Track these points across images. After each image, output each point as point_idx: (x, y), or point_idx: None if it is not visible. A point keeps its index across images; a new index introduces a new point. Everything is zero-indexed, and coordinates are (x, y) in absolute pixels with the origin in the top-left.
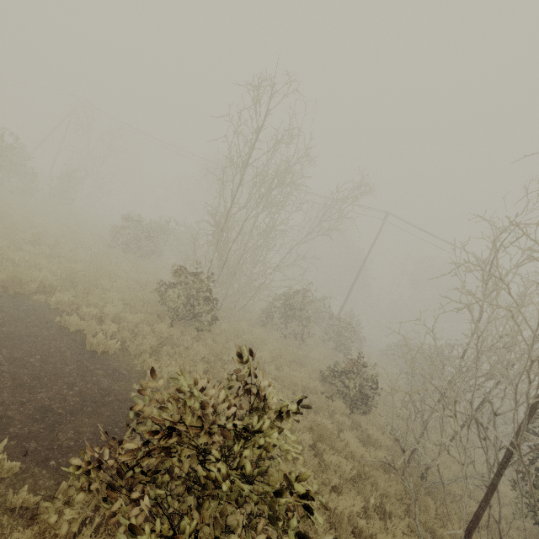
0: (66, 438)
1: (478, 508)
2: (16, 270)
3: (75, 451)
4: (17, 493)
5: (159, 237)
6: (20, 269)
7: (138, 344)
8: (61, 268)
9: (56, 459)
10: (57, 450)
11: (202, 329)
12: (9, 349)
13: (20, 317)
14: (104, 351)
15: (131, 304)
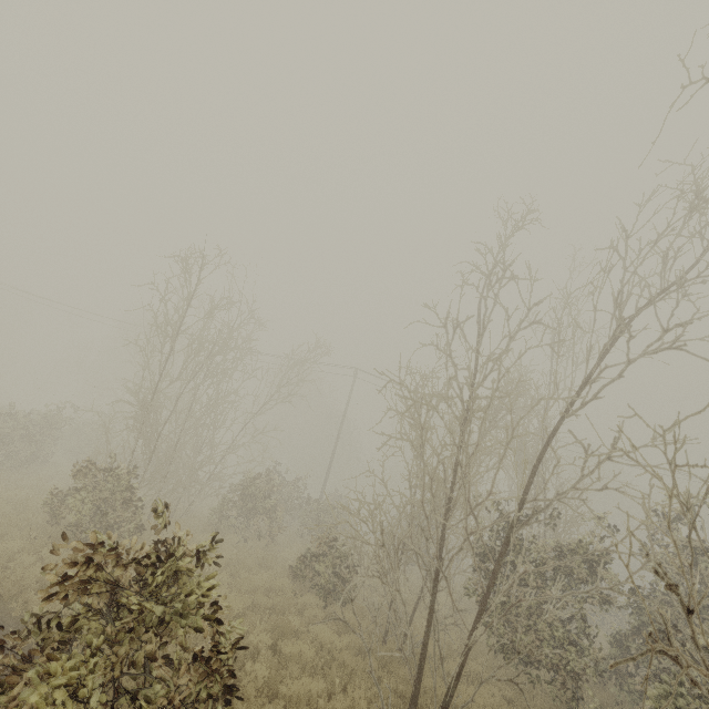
0: None
1: (424, 635)
2: None
3: None
4: None
5: (46, 434)
6: None
7: (16, 579)
8: None
9: None
10: None
11: None
12: None
13: None
14: None
15: (0, 533)
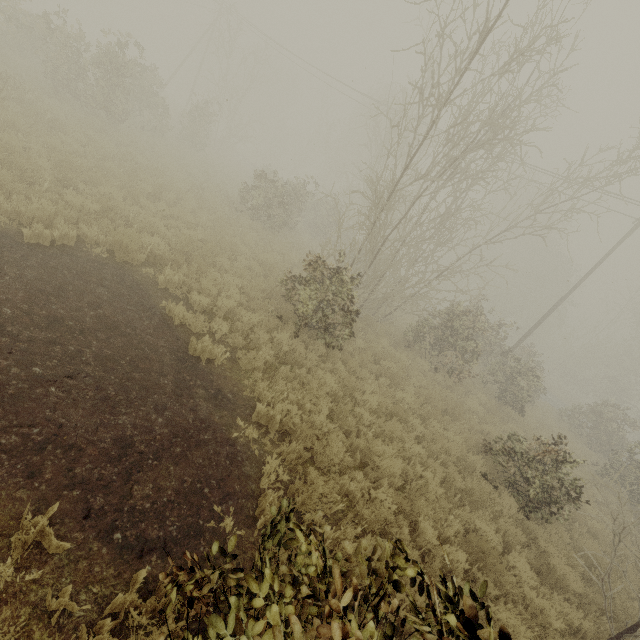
0: (141, 495)
1: None
2: (125, 233)
3: (149, 520)
4: (63, 585)
5: (294, 205)
6: (131, 230)
7: (251, 358)
8: (177, 234)
9: (123, 530)
10: (127, 514)
11: (332, 347)
12: (101, 341)
13: (122, 297)
14: (209, 359)
15: (250, 295)
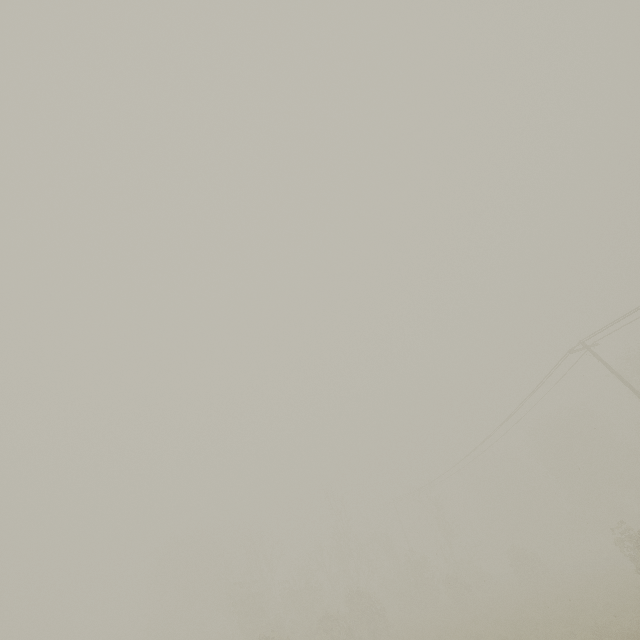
0: None
1: None
2: None
3: None
4: None
5: None
6: None
7: None
8: None
9: None
10: None
11: None
12: None
13: None
14: None
15: None
